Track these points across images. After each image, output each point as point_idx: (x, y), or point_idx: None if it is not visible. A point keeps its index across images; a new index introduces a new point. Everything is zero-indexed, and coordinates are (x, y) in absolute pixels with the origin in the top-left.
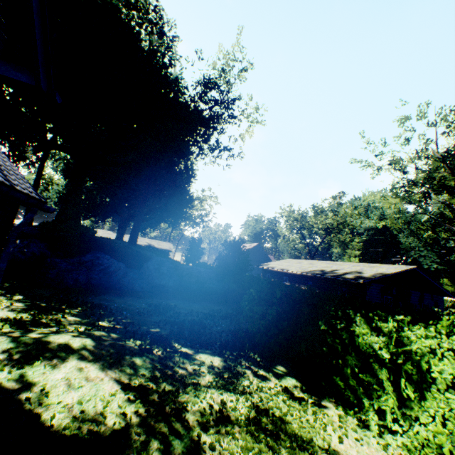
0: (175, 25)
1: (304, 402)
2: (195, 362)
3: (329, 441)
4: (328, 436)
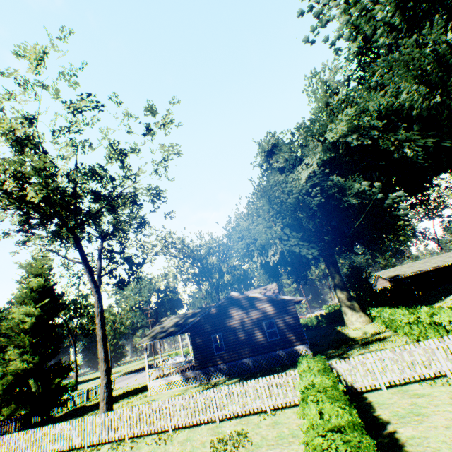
0: None
1: None
2: None
3: None
4: None
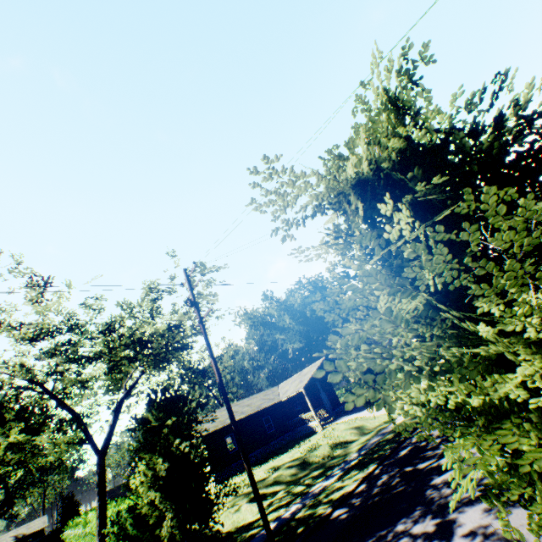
0: None
1: None
2: None
3: None
4: None
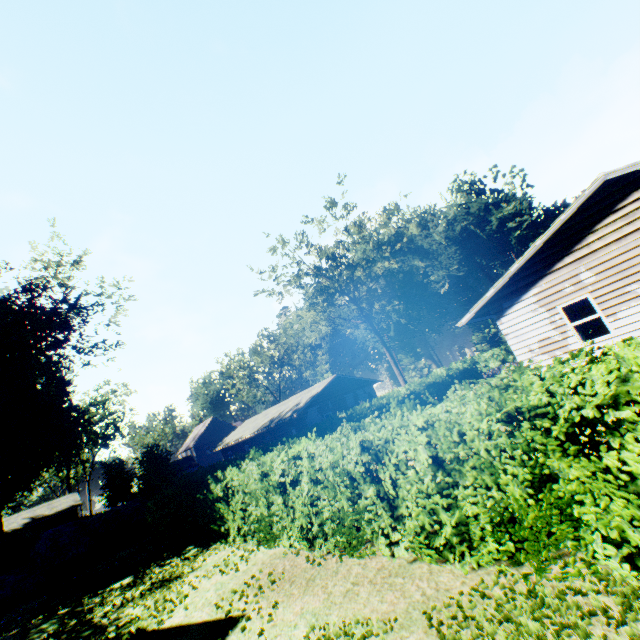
0: None
1: (193, 556)
2: (105, 593)
3: (195, 565)
4: (198, 563)
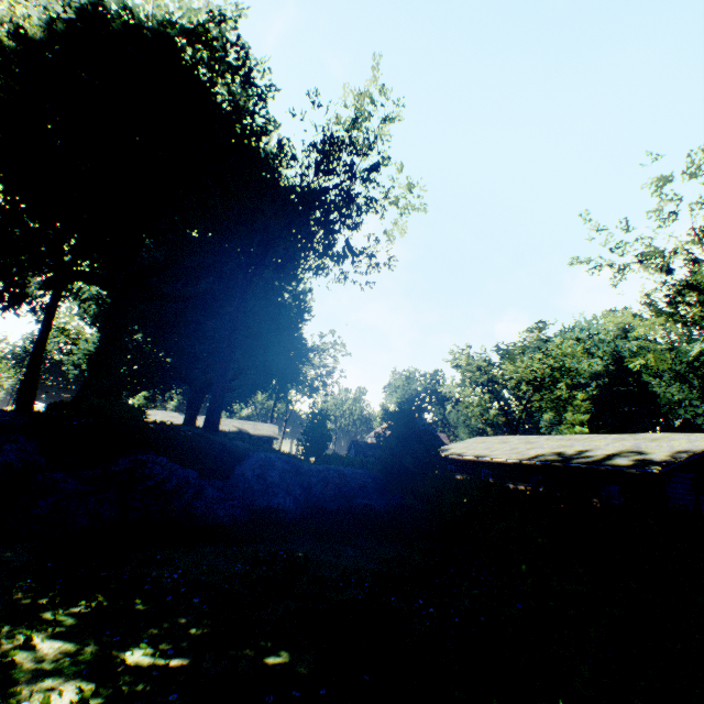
0: (270, 69)
1: None
2: None
3: None
4: None
